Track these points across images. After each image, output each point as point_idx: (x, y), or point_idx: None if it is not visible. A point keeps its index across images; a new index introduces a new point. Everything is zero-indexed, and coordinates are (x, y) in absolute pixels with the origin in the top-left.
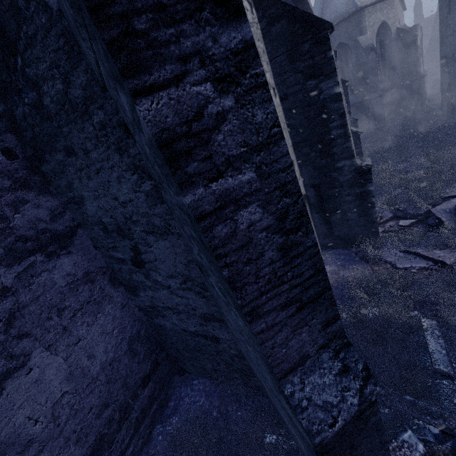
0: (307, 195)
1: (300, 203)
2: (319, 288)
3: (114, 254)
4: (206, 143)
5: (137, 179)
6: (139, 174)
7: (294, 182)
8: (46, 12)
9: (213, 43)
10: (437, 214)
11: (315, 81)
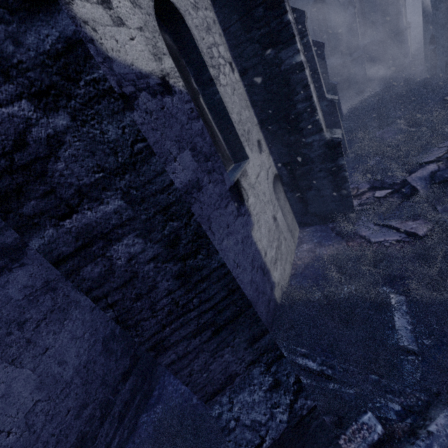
0: (279, 174)
1: (193, 224)
2: (237, 307)
3: None
4: (41, 176)
5: None
6: None
7: (180, 202)
8: None
9: (15, 47)
10: (412, 183)
11: (274, 51)
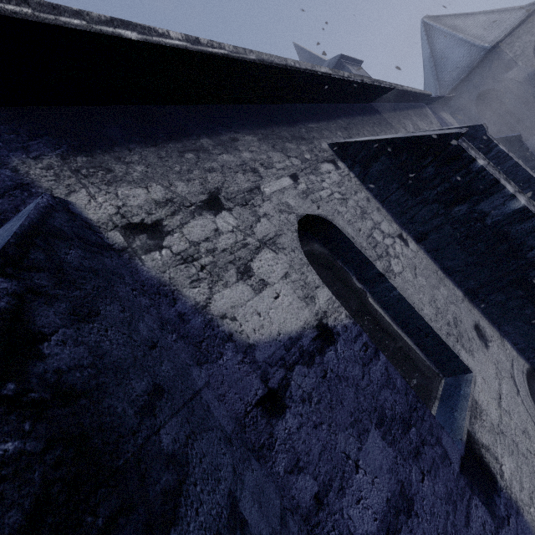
0: (534, 367)
1: None
2: None
3: None
4: None
5: None
6: None
7: None
8: None
9: None
10: None
11: (465, 205)
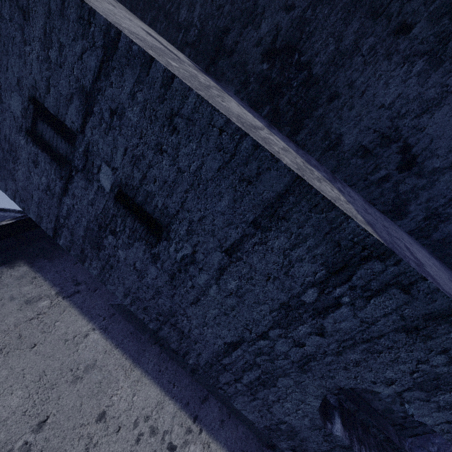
0: None
1: None
2: None
3: (374, 178)
4: None
5: (407, 67)
6: (409, 62)
7: None
8: (329, 5)
9: None
10: None
11: None
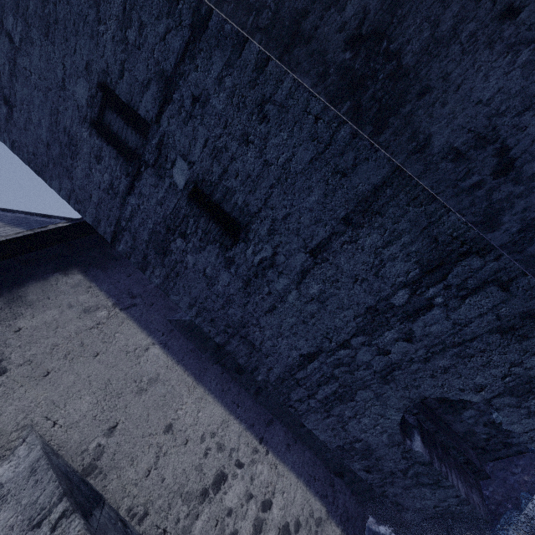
0: None
1: None
2: None
3: (465, 185)
4: None
5: (511, 58)
6: (513, 51)
7: None
8: None
9: None
10: None
11: None
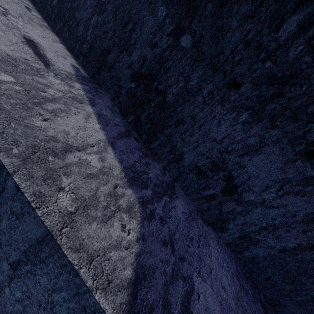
0: None
1: None
2: None
3: (204, 193)
4: None
5: (235, 115)
6: (237, 111)
7: None
8: (182, 51)
9: None
10: None
11: None
